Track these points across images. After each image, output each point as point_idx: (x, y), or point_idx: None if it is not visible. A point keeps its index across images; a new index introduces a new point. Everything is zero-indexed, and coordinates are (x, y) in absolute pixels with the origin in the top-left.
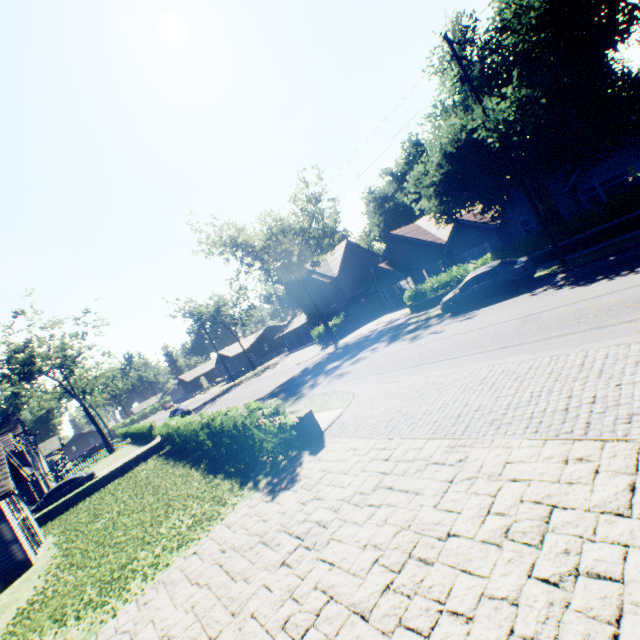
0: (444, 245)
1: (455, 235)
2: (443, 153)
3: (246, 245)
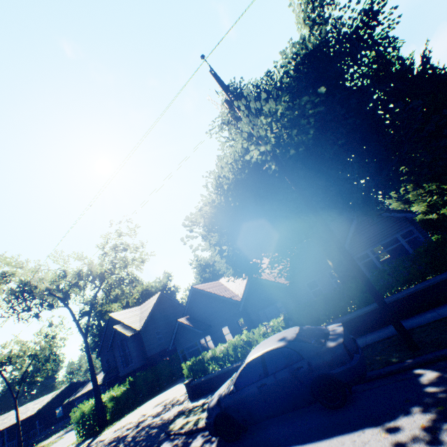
0: (240, 301)
1: (250, 292)
2: (220, 188)
3: (32, 285)
